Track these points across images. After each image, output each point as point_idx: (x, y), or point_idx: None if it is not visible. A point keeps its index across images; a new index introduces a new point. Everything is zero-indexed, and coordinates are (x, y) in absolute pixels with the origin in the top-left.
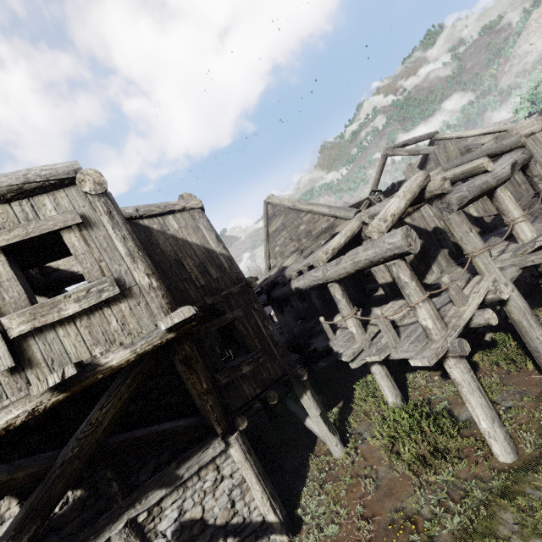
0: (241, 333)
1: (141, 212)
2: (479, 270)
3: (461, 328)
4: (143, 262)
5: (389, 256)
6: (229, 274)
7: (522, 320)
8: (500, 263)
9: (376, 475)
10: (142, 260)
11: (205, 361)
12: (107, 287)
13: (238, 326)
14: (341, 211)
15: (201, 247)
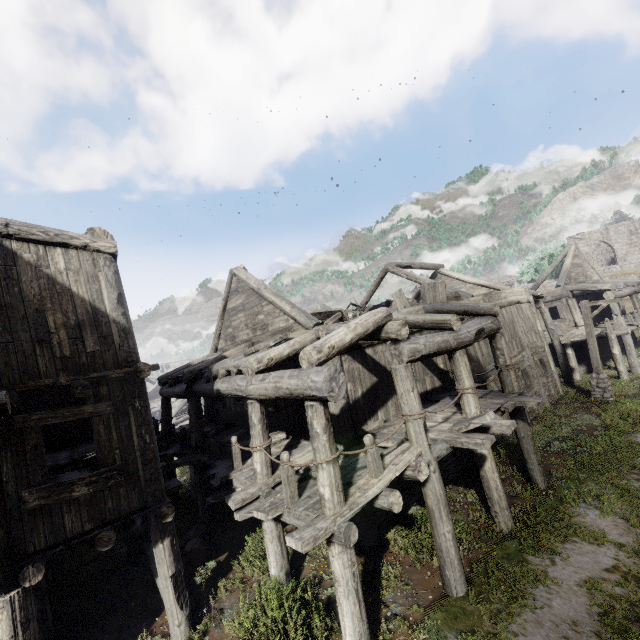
0: (98, 436)
1: (13, 229)
2: (410, 437)
3: (359, 507)
4: None
5: (308, 395)
6: (115, 351)
7: (435, 509)
8: (436, 434)
9: None
10: None
11: (16, 466)
12: None
13: (97, 426)
14: (302, 316)
15: (87, 304)
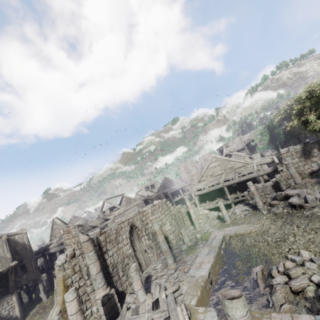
0: (27, 266)
1: (9, 235)
2: None
3: None
4: (9, 252)
5: (64, 248)
6: (28, 250)
7: None
8: None
9: (51, 302)
10: (9, 252)
11: (14, 274)
12: (1, 258)
13: (26, 264)
14: None
15: (22, 243)
